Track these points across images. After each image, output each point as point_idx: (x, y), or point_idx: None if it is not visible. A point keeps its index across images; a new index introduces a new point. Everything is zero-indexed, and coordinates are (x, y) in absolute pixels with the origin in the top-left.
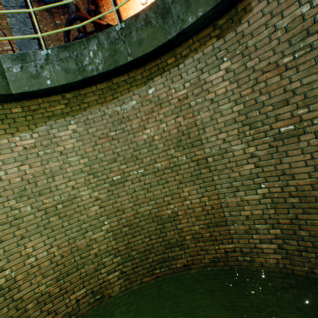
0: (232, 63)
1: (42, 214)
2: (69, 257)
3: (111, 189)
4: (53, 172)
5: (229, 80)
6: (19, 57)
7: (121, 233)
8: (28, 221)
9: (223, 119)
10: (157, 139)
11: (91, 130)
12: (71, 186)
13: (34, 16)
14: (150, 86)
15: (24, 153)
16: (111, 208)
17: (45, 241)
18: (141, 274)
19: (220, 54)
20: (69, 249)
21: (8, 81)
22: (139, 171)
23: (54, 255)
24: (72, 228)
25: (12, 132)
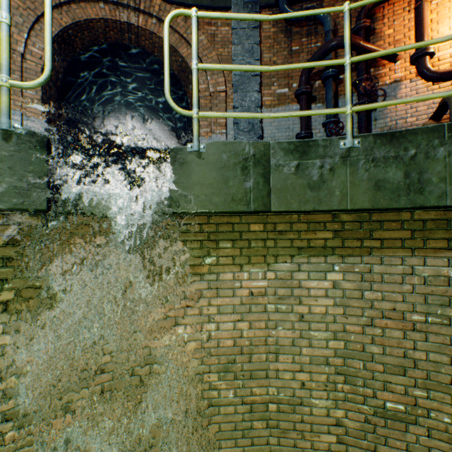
0: None
1: (245, 410)
2: None
3: (373, 420)
4: (279, 346)
5: None
6: (298, 148)
7: None
8: (224, 413)
9: None
10: None
11: (368, 294)
12: (300, 381)
13: (348, 72)
14: None
15: (247, 301)
16: None
17: None
18: None
19: None
20: None
21: (270, 189)
22: None
23: None
24: (280, 451)
25: (240, 263)
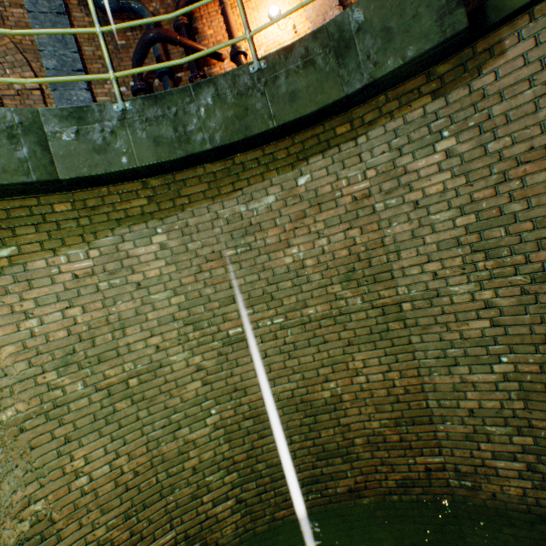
0: (458, 142)
1: (102, 396)
2: (148, 475)
3: (224, 351)
4: (124, 320)
5: (451, 171)
6: (74, 114)
7: (240, 431)
8: (77, 410)
9: (436, 237)
10: (311, 265)
11: (192, 246)
12: (155, 345)
13: (102, 41)
14: (302, 172)
15: (74, 285)
16: (222, 386)
17: (107, 446)
18: (273, 503)
19: (437, 124)
20: (148, 460)
21: (53, 157)
22: (275, 321)
23: (122, 471)
24: (154, 421)
25: (53, 248)
